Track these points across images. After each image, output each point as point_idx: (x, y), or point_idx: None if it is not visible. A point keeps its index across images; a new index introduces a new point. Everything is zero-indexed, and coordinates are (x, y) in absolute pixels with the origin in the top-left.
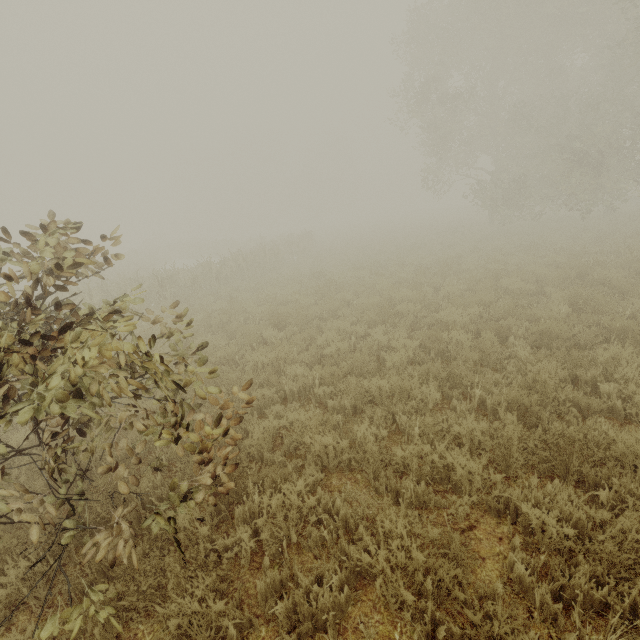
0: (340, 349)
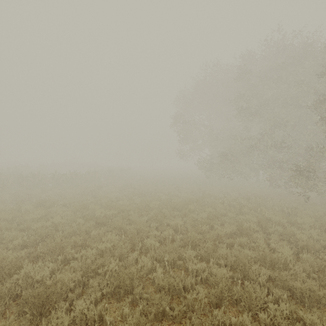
0: (33, 218)
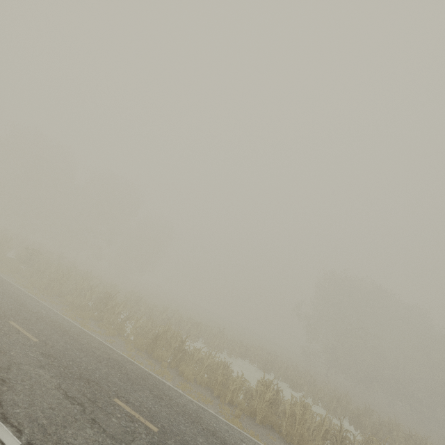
0: None
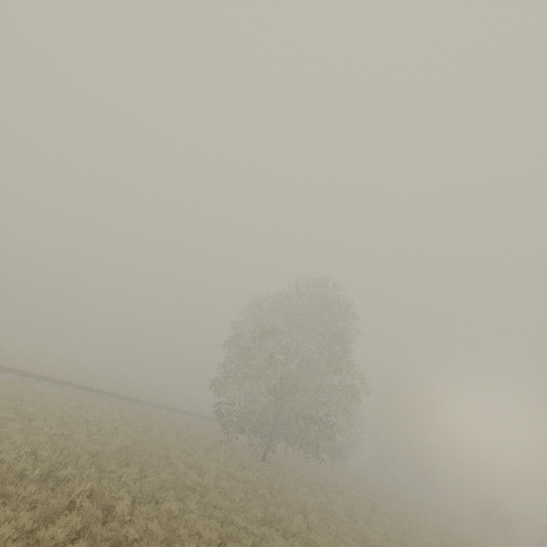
0: None
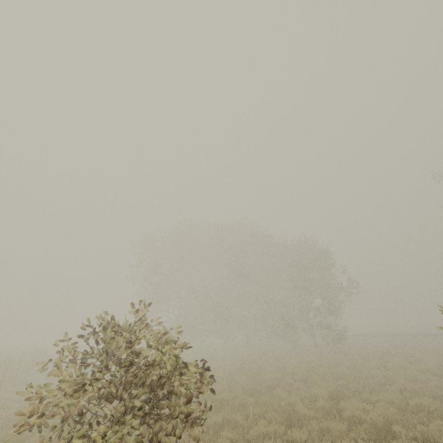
0: None
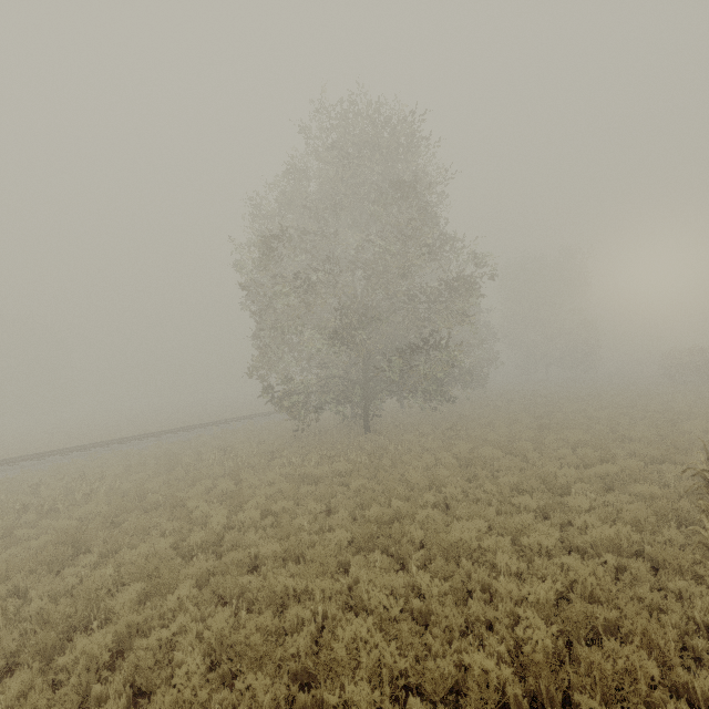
0: None
